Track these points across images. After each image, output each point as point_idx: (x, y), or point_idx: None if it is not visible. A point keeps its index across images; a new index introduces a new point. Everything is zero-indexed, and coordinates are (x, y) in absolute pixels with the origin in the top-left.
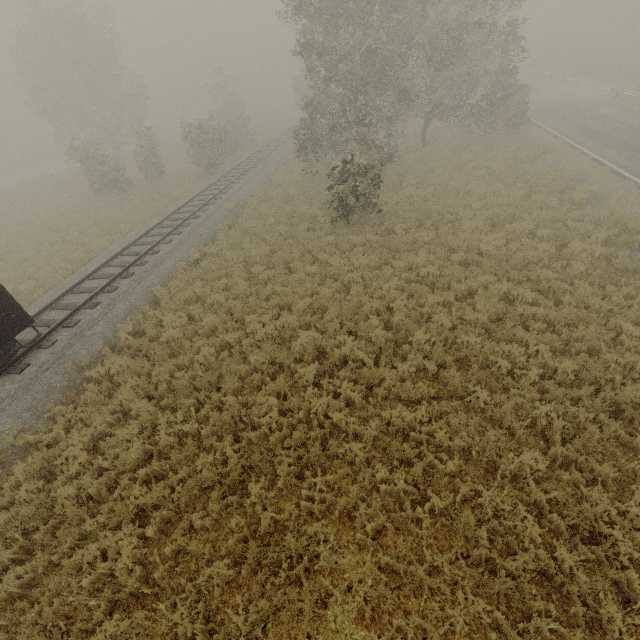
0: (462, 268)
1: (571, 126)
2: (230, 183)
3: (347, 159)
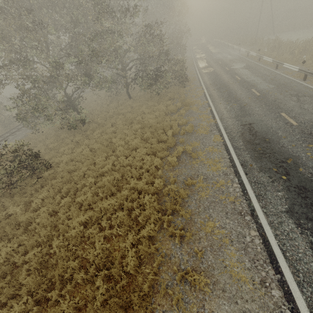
0: (27, 272)
1: (213, 79)
2: (0, 140)
3: (5, 144)
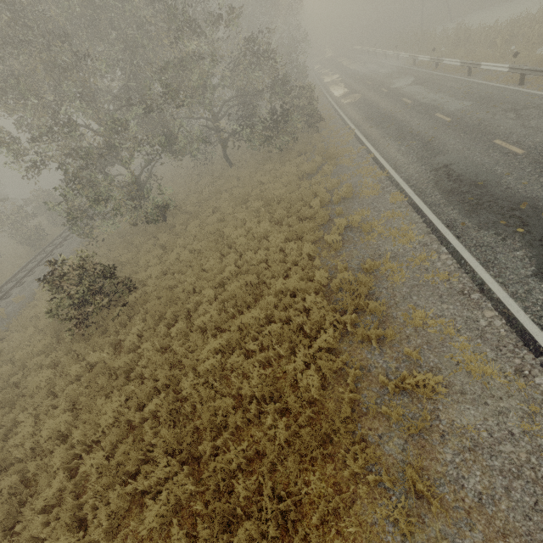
0: (154, 429)
1: (365, 111)
2: (34, 267)
3: (63, 259)
